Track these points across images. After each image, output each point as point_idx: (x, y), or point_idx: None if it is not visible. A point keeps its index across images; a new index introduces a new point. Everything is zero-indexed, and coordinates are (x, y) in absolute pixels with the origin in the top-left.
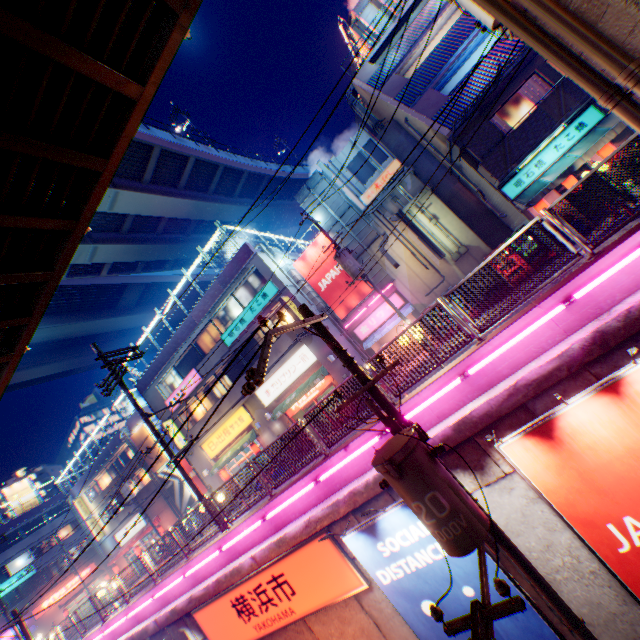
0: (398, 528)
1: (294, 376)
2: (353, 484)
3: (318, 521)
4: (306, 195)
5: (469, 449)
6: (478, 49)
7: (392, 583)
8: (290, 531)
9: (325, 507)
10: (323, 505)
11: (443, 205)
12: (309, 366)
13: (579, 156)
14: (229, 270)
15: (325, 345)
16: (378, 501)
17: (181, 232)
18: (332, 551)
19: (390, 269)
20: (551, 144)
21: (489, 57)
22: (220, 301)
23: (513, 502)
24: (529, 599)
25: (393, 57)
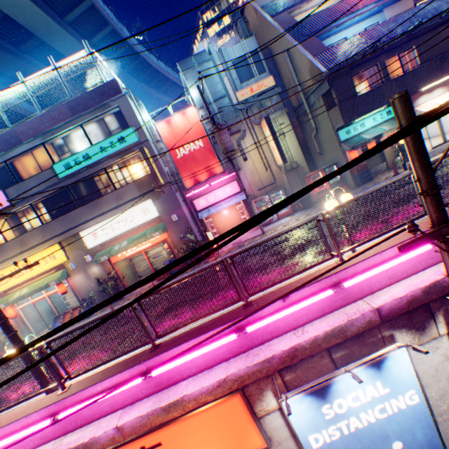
0: (353, 389)
1: (130, 226)
2: (291, 339)
3: (237, 380)
4: (190, 66)
5: (420, 311)
6: (345, 31)
7: (322, 446)
8: (192, 393)
9: (253, 364)
10: (247, 361)
11: (291, 128)
12: (149, 220)
13: (387, 130)
14: (86, 98)
15: (171, 205)
16: (313, 357)
17: (13, 43)
18: (240, 413)
19: (240, 160)
20: (372, 116)
21: (361, 36)
22: (63, 127)
23: (433, 359)
24: (443, 446)
25: (287, 0)
